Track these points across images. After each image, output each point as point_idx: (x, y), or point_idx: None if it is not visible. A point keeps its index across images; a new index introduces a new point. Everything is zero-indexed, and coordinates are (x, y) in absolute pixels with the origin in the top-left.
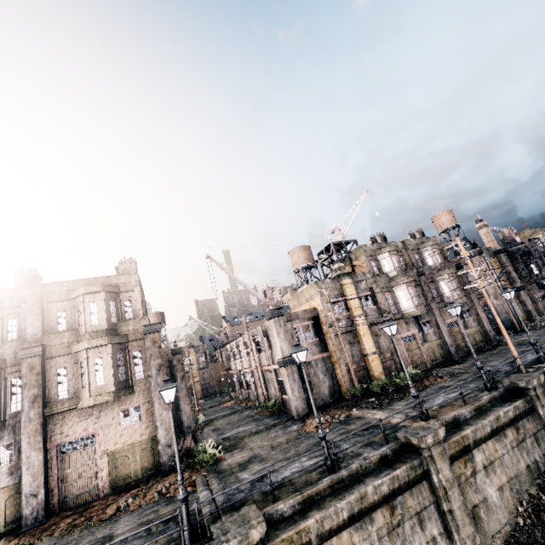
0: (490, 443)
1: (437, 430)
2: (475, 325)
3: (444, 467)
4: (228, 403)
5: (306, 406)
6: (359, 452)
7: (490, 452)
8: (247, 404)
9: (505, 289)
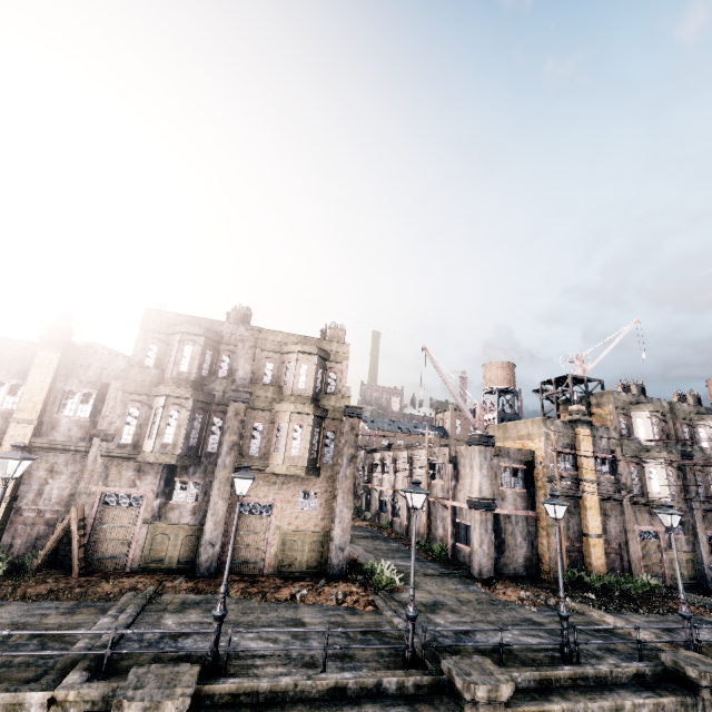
0: None
1: None
2: None
3: None
4: (361, 522)
5: (492, 568)
6: (599, 654)
7: None
8: (390, 534)
9: None
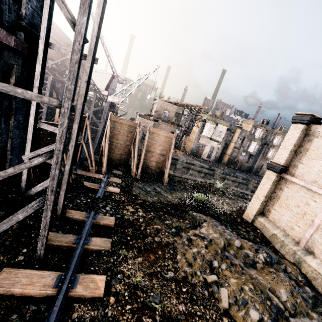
0: None
1: None
2: None
3: None
4: None
5: None
6: None
7: None
8: None
9: None
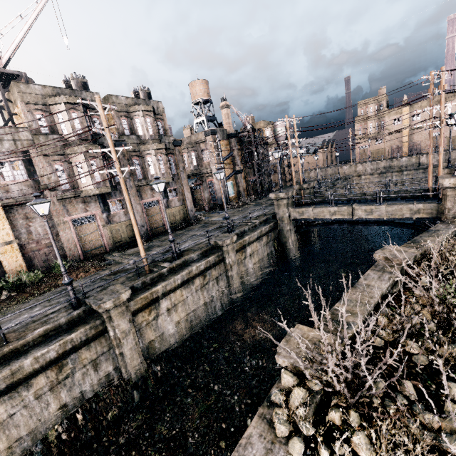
0: None
1: None
2: (179, 205)
3: None
4: None
5: None
6: None
7: None
8: None
9: (156, 180)
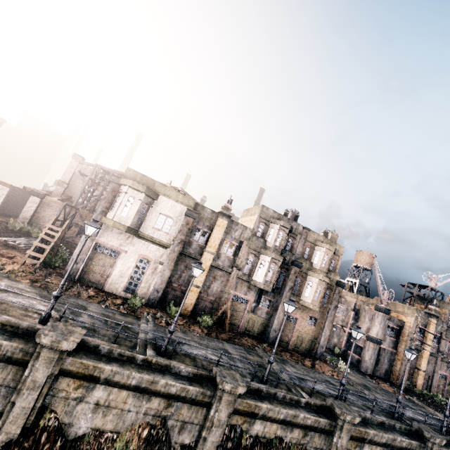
0: None
1: None
2: None
3: None
4: None
5: (372, 370)
6: None
7: None
8: None
9: None
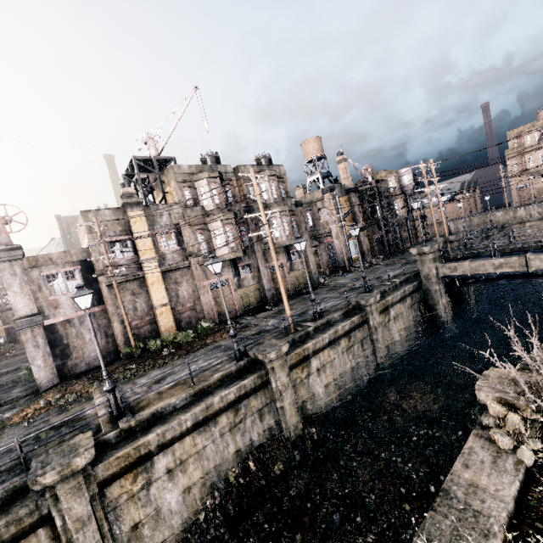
0: (189, 438)
1: (73, 459)
2: (302, 268)
3: (76, 504)
4: None
5: (55, 376)
6: None
7: (185, 450)
8: None
9: (298, 239)
